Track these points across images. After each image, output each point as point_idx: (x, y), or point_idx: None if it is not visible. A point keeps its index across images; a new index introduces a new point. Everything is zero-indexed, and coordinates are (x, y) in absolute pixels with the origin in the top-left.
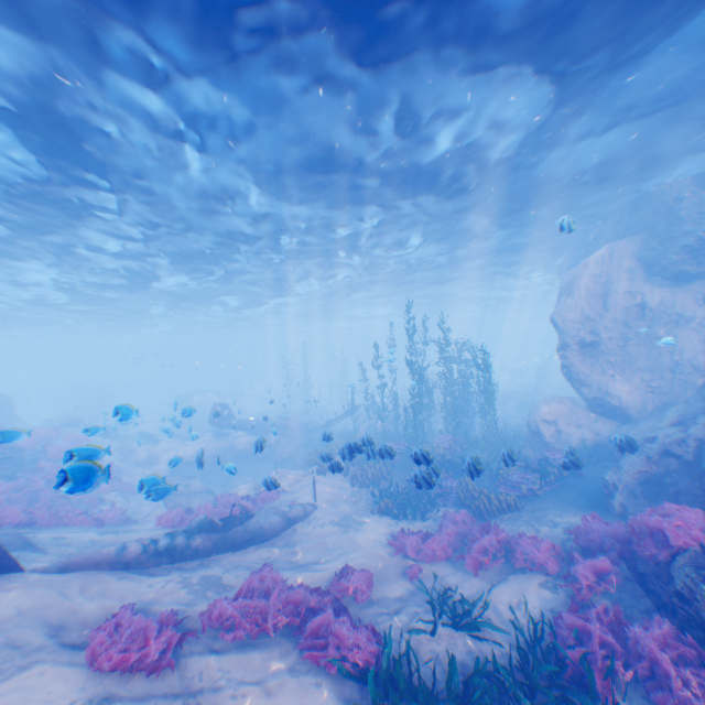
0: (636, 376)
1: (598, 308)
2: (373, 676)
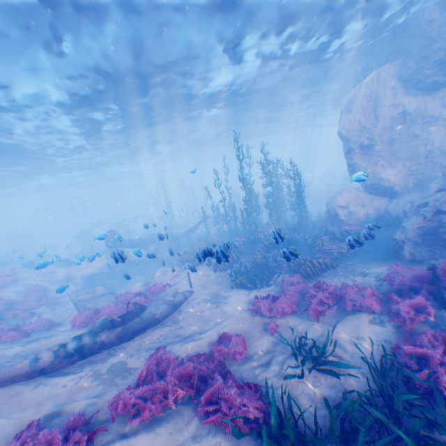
0: (400, 165)
1: (371, 120)
2: (266, 433)
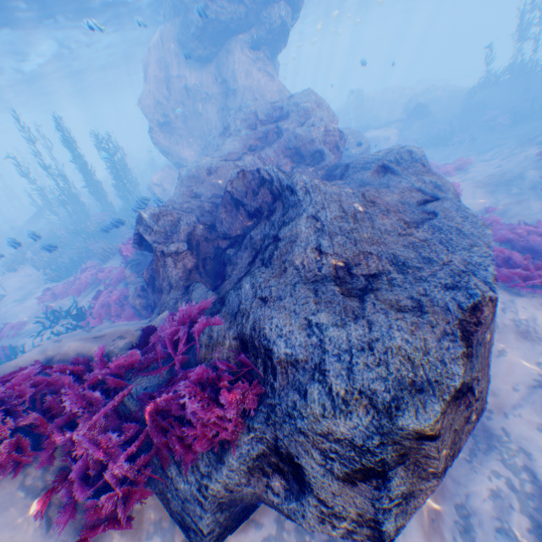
0: (195, 142)
1: (165, 93)
2: None
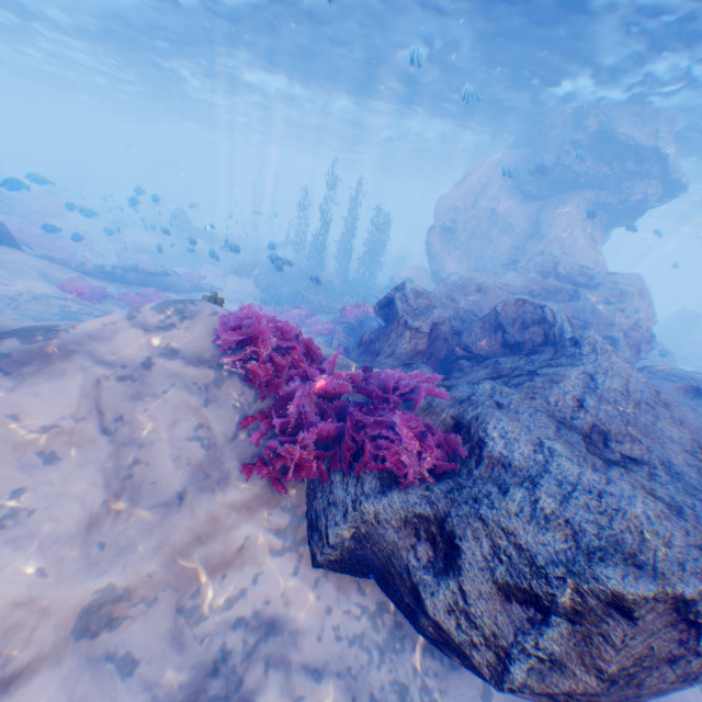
0: (466, 262)
1: (469, 206)
2: None
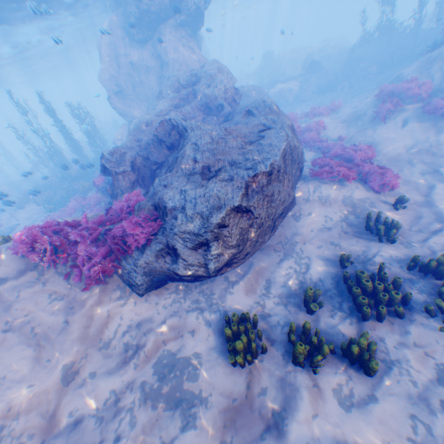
0: (143, 105)
1: (117, 68)
2: None
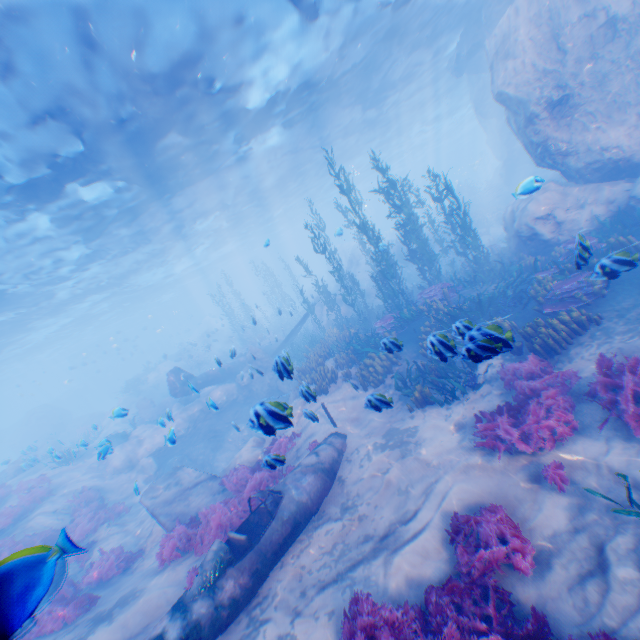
0: (629, 114)
1: (553, 55)
2: None
